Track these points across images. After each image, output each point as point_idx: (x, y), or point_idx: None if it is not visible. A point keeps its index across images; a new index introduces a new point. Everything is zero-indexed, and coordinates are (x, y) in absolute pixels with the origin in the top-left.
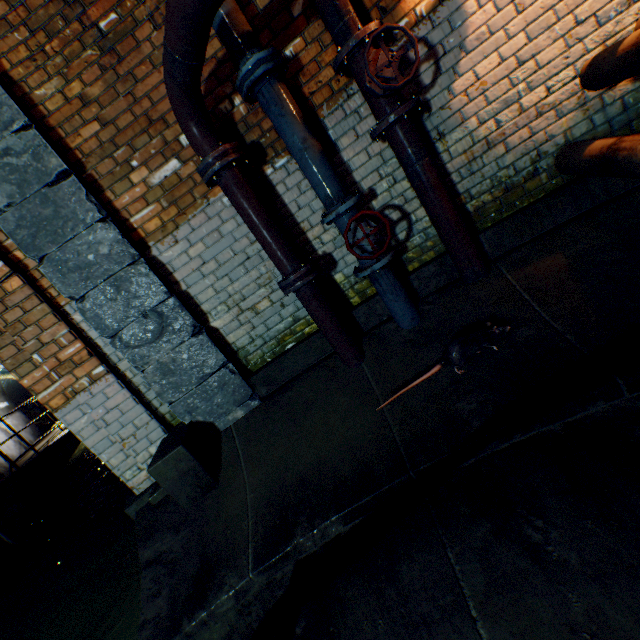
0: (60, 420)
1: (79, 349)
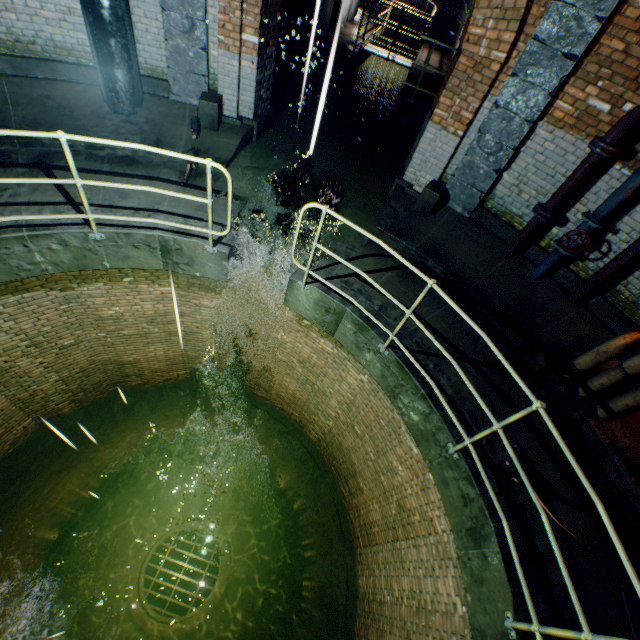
0: (427, 126)
1: (468, 118)
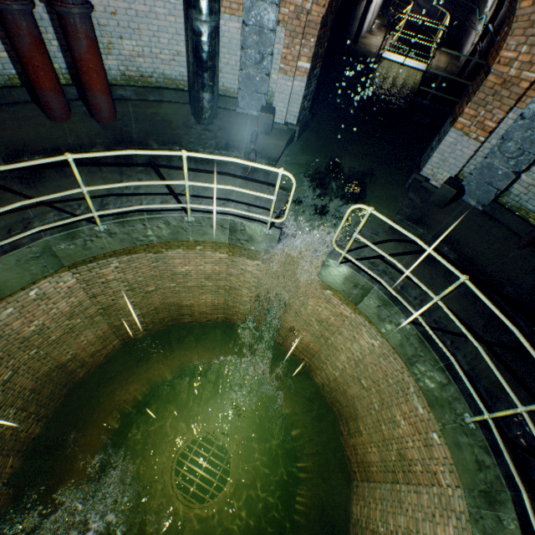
0: (449, 131)
1: (491, 127)
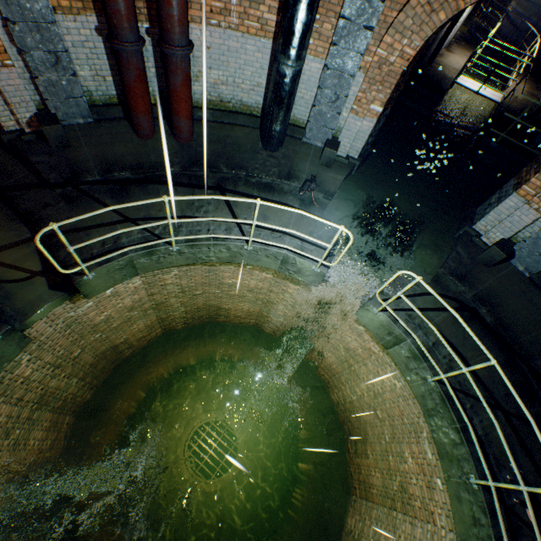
0: (510, 195)
1: None
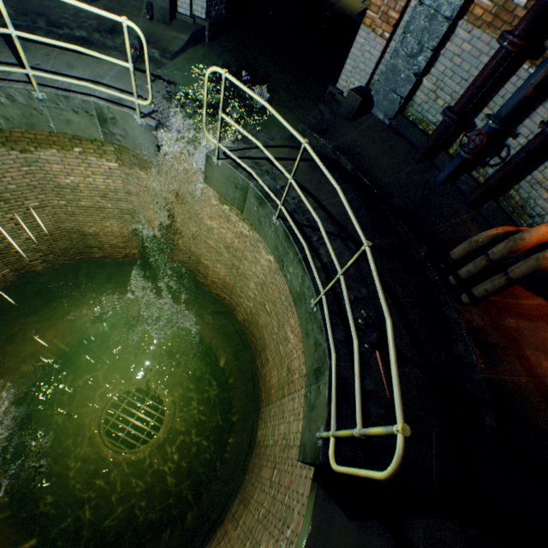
0: (359, 30)
1: (394, 18)
